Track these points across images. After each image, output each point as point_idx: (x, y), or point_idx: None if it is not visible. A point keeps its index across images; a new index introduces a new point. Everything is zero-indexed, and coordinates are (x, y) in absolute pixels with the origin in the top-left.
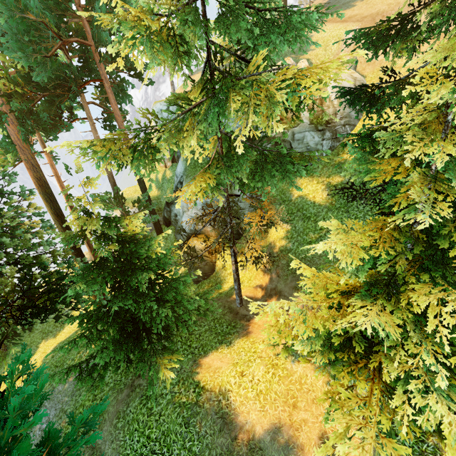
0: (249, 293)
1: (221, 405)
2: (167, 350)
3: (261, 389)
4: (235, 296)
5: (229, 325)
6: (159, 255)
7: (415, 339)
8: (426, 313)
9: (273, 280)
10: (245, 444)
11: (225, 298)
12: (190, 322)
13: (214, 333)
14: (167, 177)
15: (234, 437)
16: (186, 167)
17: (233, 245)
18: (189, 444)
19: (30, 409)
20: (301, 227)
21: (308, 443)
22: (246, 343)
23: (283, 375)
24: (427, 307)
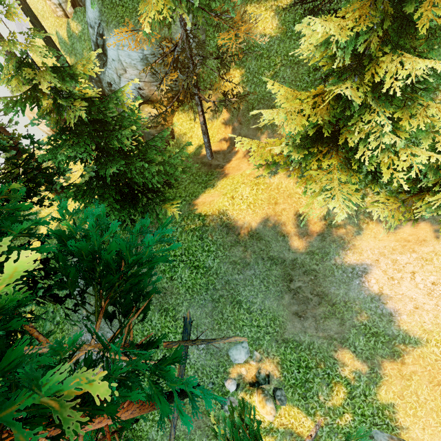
0: (215, 147)
1: (223, 220)
2: (165, 200)
3: (250, 201)
4: (204, 153)
5: (207, 175)
6: (128, 113)
7: (373, 106)
8: (378, 90)
9: (236, 129)
10: (246, 235)
11: (195, 157)
12: (177, 174)
13: (196, 184)
14: (75, 32)
15: (237, 234)
16: (100, 8)
17: (198, 91)
18: (207, 248)
19: (104, 222)
20: (255, 67)
21: (287, 220)
22: (227, 181)
23: (265, 188)
24: (380, 85)
